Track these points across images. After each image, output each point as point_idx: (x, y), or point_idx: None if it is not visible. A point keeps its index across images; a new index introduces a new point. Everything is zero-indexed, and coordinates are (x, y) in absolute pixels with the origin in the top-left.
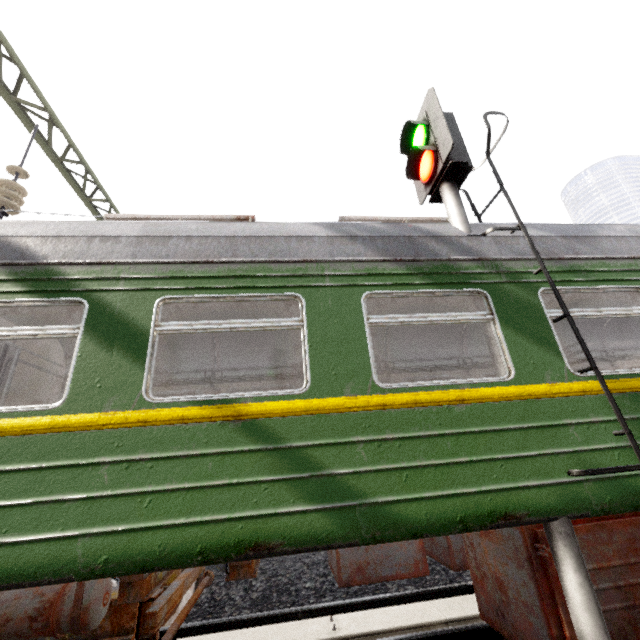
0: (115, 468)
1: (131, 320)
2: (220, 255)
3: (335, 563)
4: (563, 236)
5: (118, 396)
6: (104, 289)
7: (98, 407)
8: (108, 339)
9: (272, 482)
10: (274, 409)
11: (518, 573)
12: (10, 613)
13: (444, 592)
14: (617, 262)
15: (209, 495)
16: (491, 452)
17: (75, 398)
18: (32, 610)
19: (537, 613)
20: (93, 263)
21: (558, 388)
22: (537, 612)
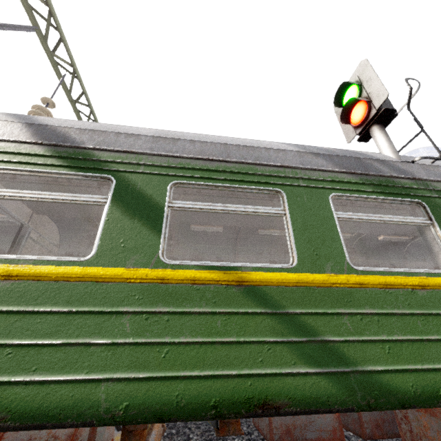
0: (136, 318)
1: (149, 196)
2: (217, 155)
3: (266, 424)
4: None
5: (139, 255)
6: (128, 170)
7: (122, 263)
8: (131, 209)
9: (274, 343)
10: (270, 278)
11: None
12: None
13: None
14: None
15: (219, 350)
16: None
17: (102, 254)
18: None
19: None
20: (120, 151)
21: None
22: None
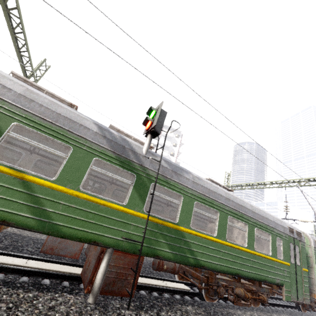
0: None
1: None
2: (50, 118)
3: (43, 243)
4: (172, 170)
5: None
6: None
7: None
8: None
9: (22, 204)
10: (37, 181)
11: (94, 261)
12: None
13: (79, 266)
14: (181, 185)
15: None
16: (103, 223)
17: None
18: None
19: (91, 272)
20: None
21: (136, 213)
22: (91, 272)
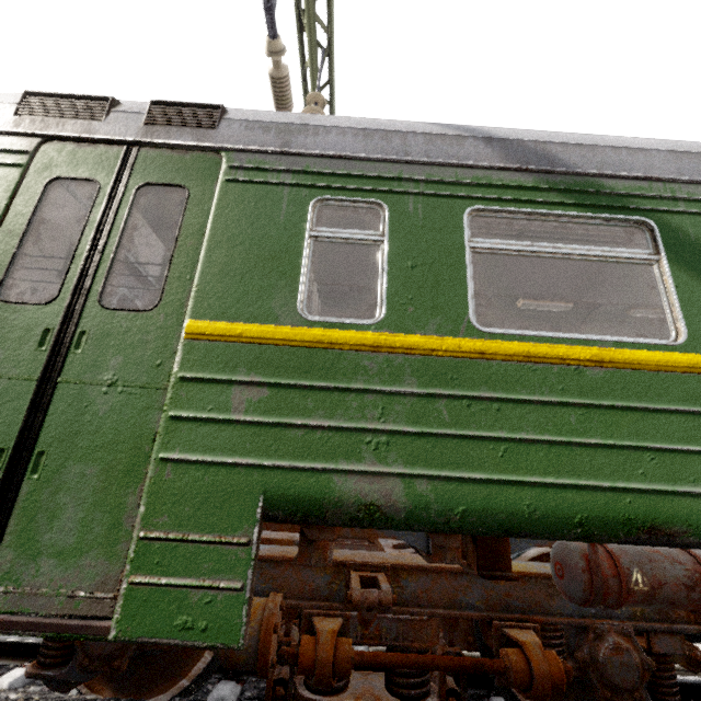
0: None
1: None
2: None
3: None
4: None
5: None
6: (668, 210)
7: None
8: (699, 270)
9: None
10: None
11: None
12: (659, 576)
13: None
14: None
15: None
16: None
17: (695, 336)
18: (683, 577)
19: None
20: (638, 178)
21: None
22: None
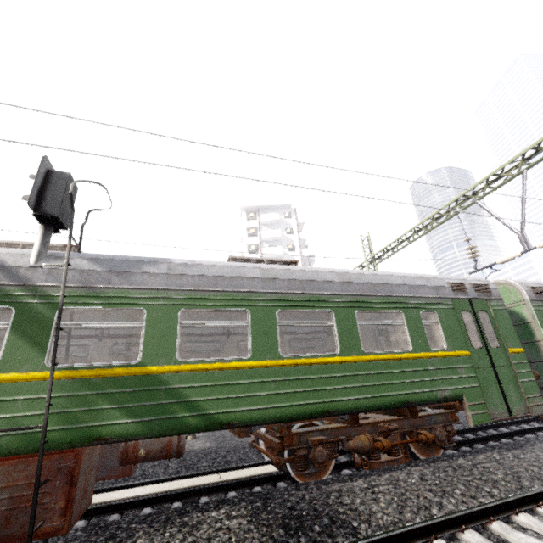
0: None
1: None
2: None
3: None
4: (109, 271)
5: None
6: None
7: None
8: None
9: None
10: None
11: None
12: None
13: None
14: (137, 291)
15: None
16: None
17: None
18: None
19: None
20: None
21: (25, 376)
22: None
